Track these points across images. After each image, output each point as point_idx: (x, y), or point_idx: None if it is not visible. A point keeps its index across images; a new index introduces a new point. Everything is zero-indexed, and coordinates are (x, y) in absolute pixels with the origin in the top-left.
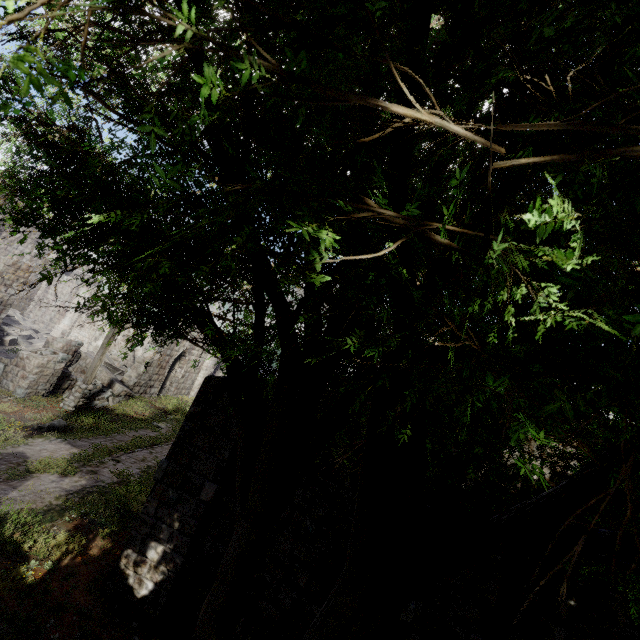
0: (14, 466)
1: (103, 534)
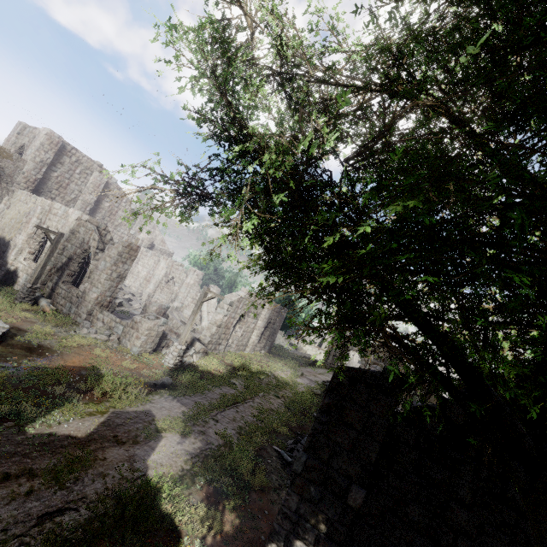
0: (147, 425)
1: (229, 506)
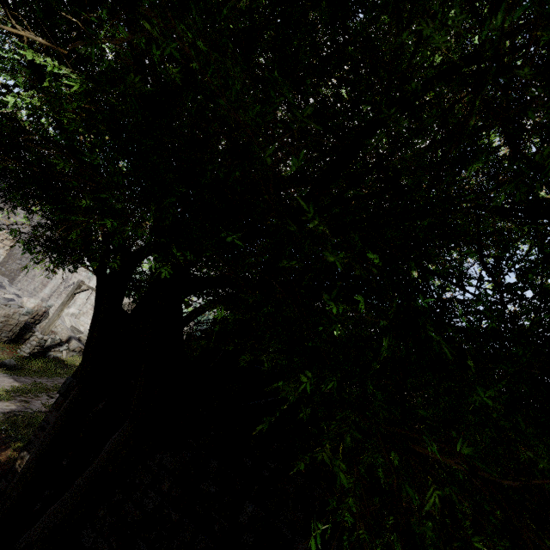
0: None
1: (15, 447)
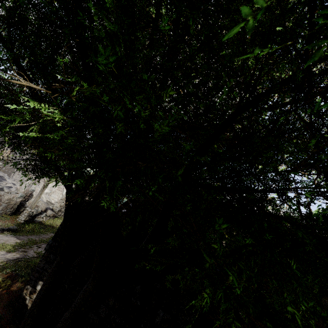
0: None
1: (21, 280)
